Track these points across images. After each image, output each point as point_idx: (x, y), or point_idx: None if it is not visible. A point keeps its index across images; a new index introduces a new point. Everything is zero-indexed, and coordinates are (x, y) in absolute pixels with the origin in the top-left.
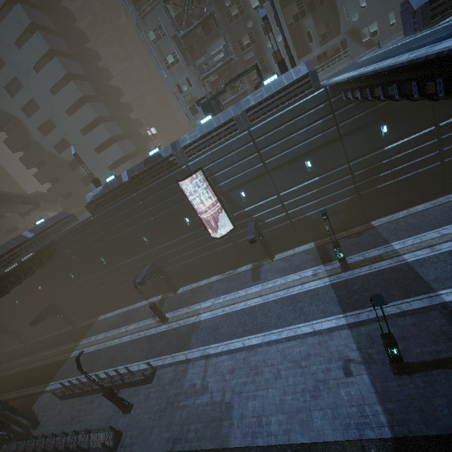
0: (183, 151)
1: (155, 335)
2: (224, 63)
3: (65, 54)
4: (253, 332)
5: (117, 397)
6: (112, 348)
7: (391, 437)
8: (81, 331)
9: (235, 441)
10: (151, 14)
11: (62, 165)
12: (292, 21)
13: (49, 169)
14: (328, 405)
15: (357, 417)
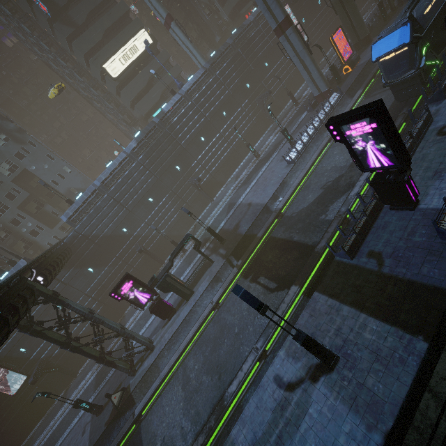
0: None
1: None
2: None
3: None
4: None
5: None
6: None
7: None
8: None
9: None
10: None
11: None
12: (36, 211)
13: None
14: None
15: None
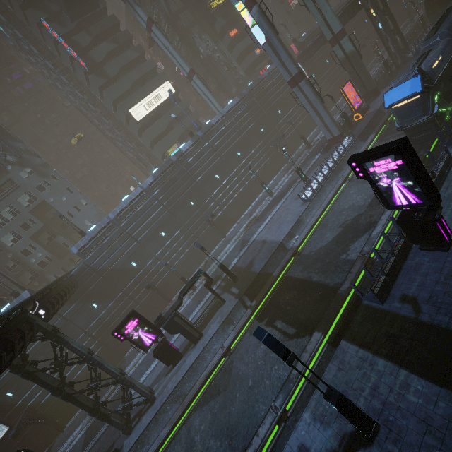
0: None
1: None
2: None
3: None
4: None
5: None
6: None
7: None
8: None
9: None
10: None
11: None
12: (48, 241)
13: None
14: None
15: None
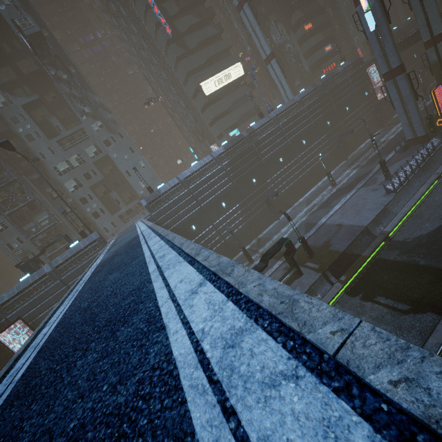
0: (1, 308)
1: None
2: (50, 226)
3: None
4: None
5: None
6: None
7: None
8: None
9: None
10: None
11: None
12: (103, 195)
13: None
14: None
15: None
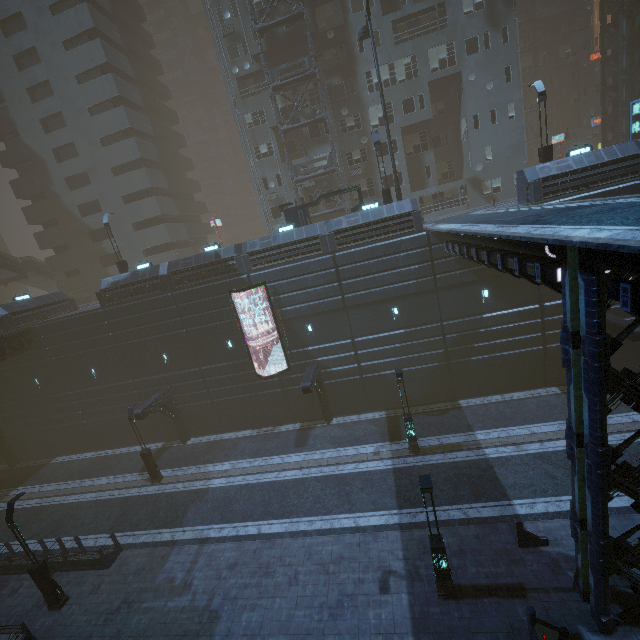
0: (249, 257)
1: (135, 499)
2: (325, 172)
3: (135, 106)
4: (276, 516)
5: (49, 578)
6: (63, 508)
7: None
8: (20, 474)
9: None
10: (255, 97)
11: (80, 232)
12: (412, 151)
13: (61, 232)
14: (349, 629)
15: None
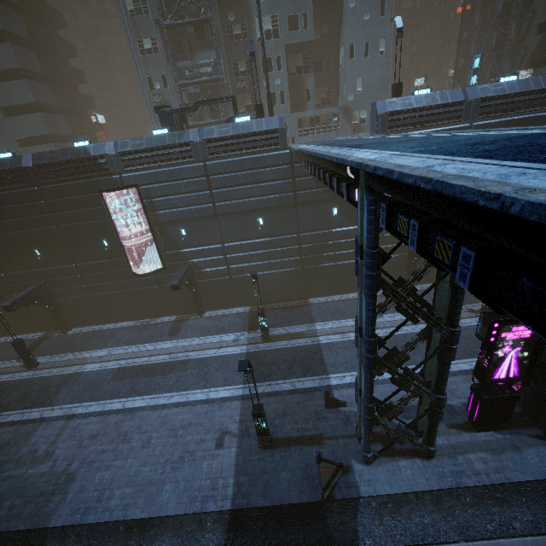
0: (120, 157)
1: (8, 383)
2: (210, 80)
3: None
4: (141, 394)
5: None
6: None
7: (229, 509)
8: None
9: (59, 519)
10: None
11: None
12: (295, 71)
13: None
14: (185, 477)
15: (207, 490)
